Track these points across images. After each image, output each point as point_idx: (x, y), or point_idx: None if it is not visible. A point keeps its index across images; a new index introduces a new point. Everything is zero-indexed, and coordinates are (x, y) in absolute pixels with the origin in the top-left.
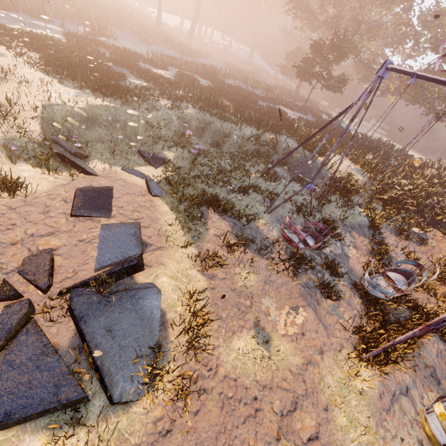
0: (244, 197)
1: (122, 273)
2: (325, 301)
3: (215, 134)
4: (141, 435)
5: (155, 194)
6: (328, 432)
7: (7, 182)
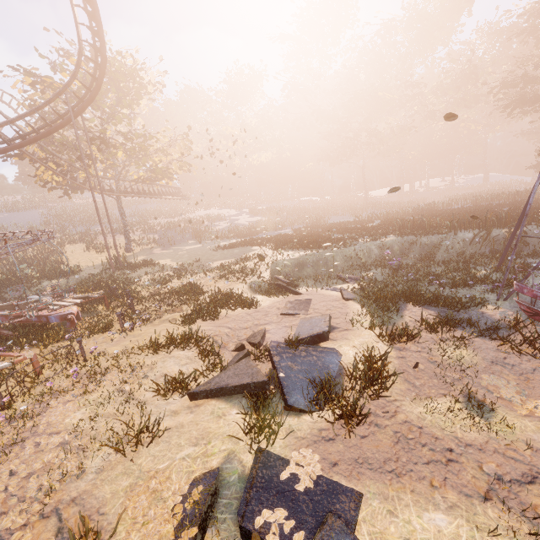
0: (462, 291)
1: (310, 341)
2: None
3: (423, 249)
4: (307, 433)
5: (348, 297)
6: None
7: (248, 299)
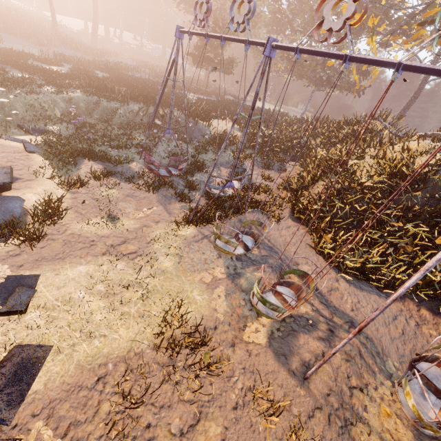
0: (123, 151)
1: None
2: (179, 204)
3: (104, 112)
4: None
5: (31, 151)
6: (145, 251)
7: None
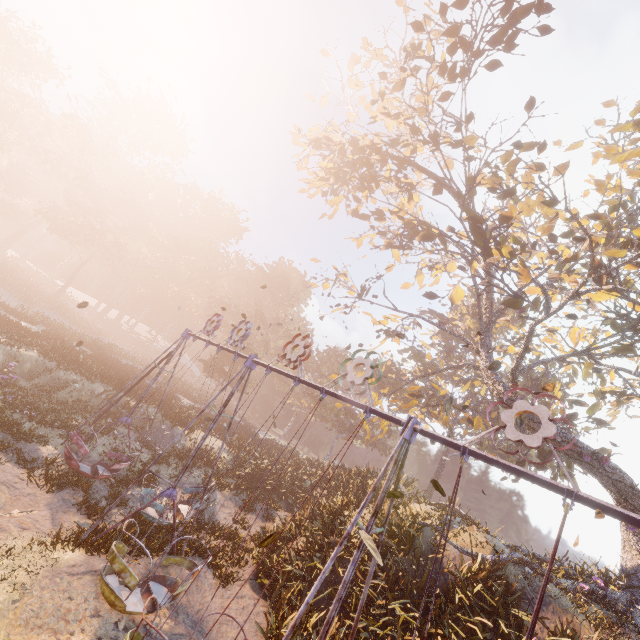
0: (44, 429)
1: None
2: (80, 518)
3: (53, 381)
4: None
5: None
6: None
7: None
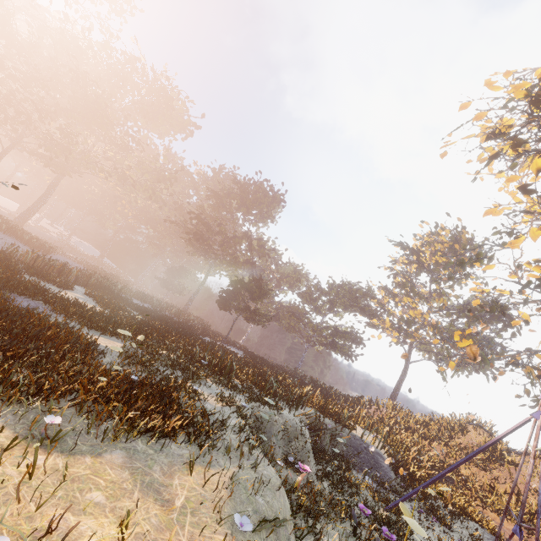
0: None
1: None
2: None
3: (283, 439)
4: None
5: None
6: None
7: None
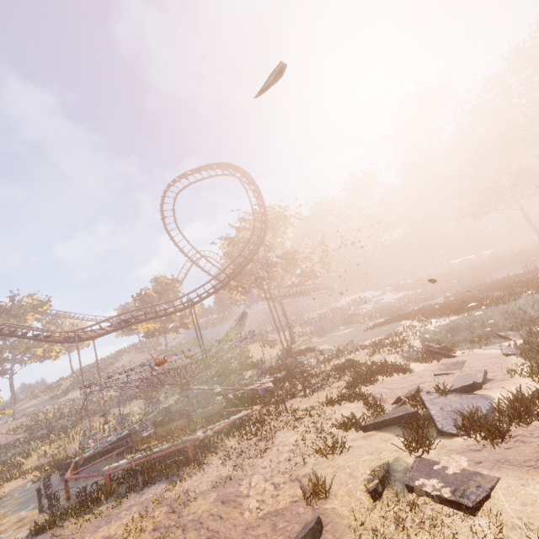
0: None
1: (461, 390)
2: None
3: None
4: (457, 448)
5: (508, 353)
6: None
7: (400, 365)
